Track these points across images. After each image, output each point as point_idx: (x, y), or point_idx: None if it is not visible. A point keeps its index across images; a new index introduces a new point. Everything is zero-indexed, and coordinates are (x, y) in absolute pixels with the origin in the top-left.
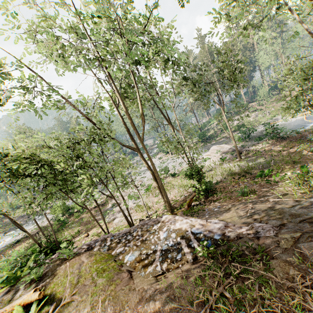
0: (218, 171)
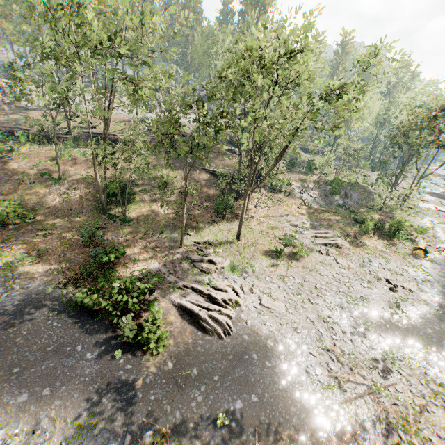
0: (211, 238)
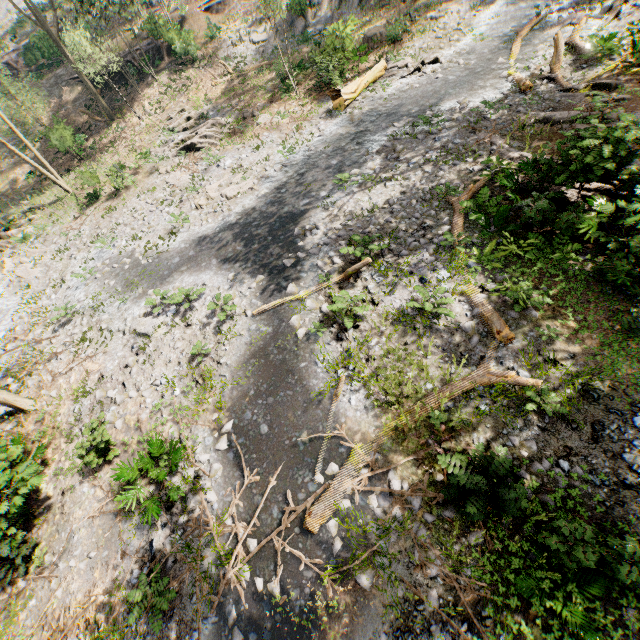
0: (45, 200)
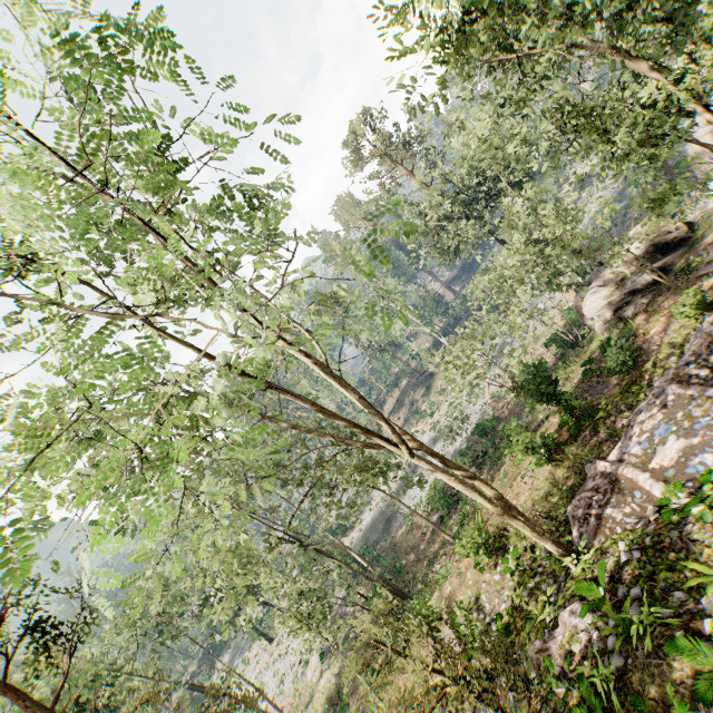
0: (318, 697)
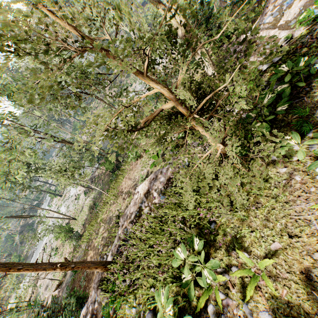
0: (85, 208)
